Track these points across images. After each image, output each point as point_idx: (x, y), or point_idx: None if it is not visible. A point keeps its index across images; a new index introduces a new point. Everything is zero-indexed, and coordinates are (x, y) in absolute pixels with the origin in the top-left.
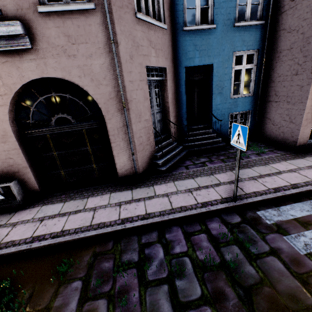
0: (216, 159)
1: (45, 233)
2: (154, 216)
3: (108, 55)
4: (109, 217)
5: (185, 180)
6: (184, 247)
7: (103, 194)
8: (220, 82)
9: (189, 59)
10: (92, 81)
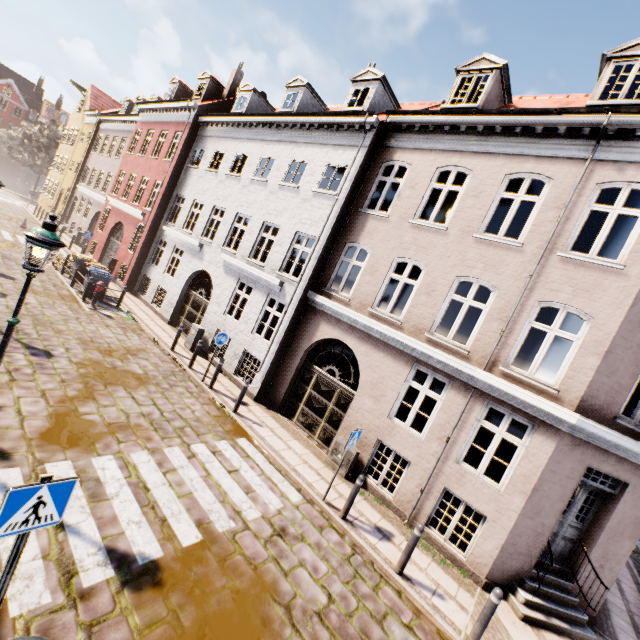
0: None
1: (632, 579)
2: None
3: None
4: None
5: None
6: None
7: None
8: None
9: None
10: None
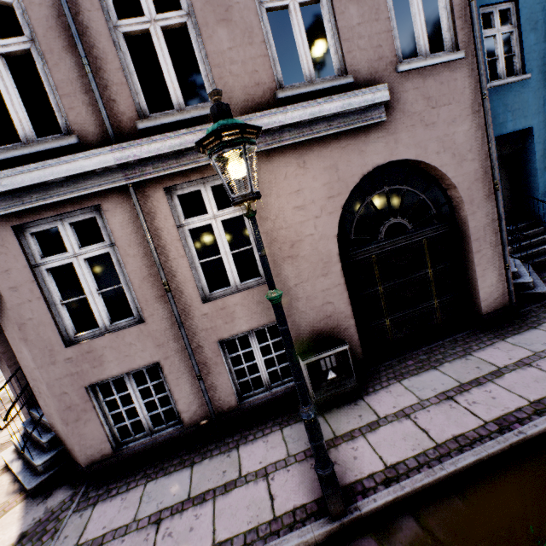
0: None
1: (504, 412)
2: None
3: (475, 117)
4: None
5: None
6: None
7: (491, 344)
8: (545, 151)
9: (499, 125)
10: (453, 157)
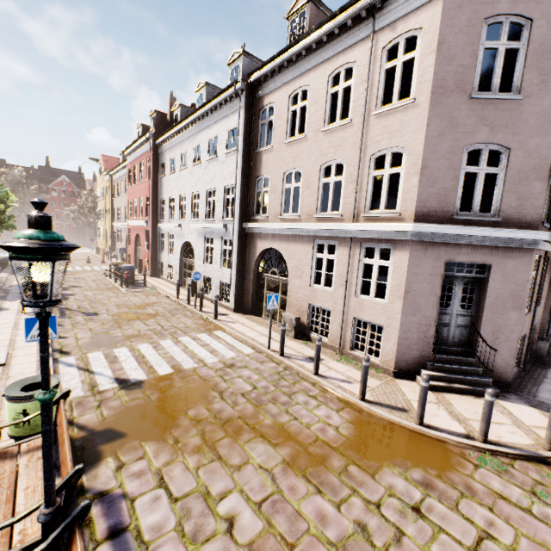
0: None
1: None
2: None
3: None
4: None
5: None
6: None
7: None
8: None
9: None
10: None
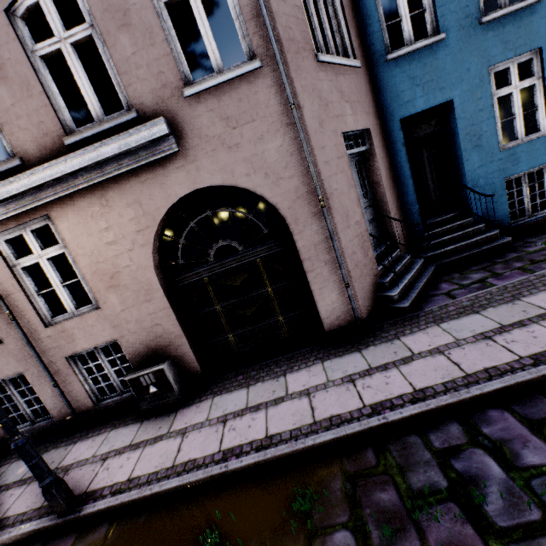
0: (506, 270)
1: (239, 443)
2: (436, 393)
3: (287, 130)
4: (344, 405)
5: (460, 318)
6: (544, 452)
7: (309, 366)
8: (472, 126)
9: (405, 104)
10: (267, 176)
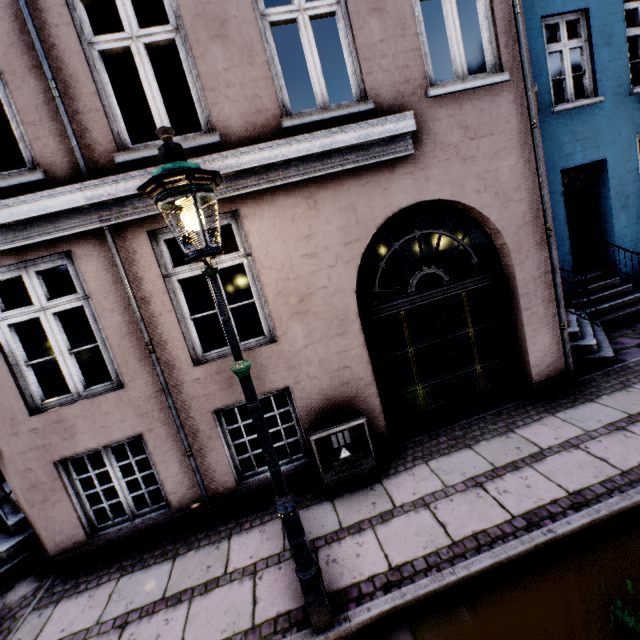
0: None
1: (536, 505)
2: None
3: (523, 150)
4: None
5: None
6: None
7: (538, 419)
8: (621, 187)
9: (565, 156)
10: (497, 196)
